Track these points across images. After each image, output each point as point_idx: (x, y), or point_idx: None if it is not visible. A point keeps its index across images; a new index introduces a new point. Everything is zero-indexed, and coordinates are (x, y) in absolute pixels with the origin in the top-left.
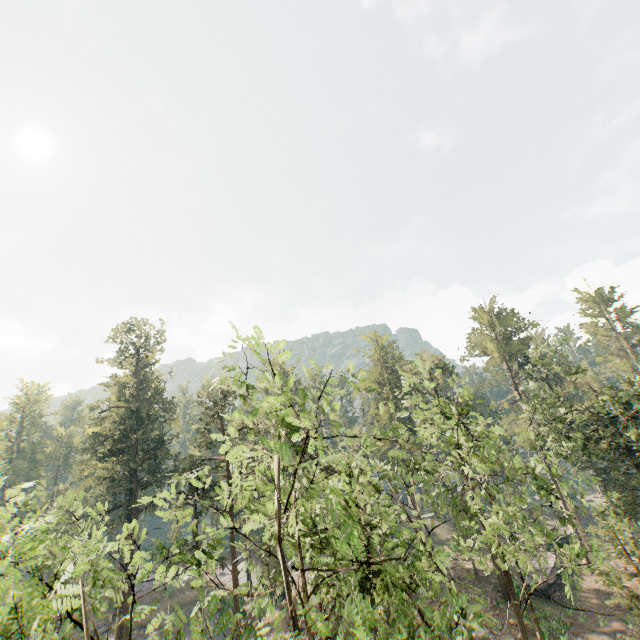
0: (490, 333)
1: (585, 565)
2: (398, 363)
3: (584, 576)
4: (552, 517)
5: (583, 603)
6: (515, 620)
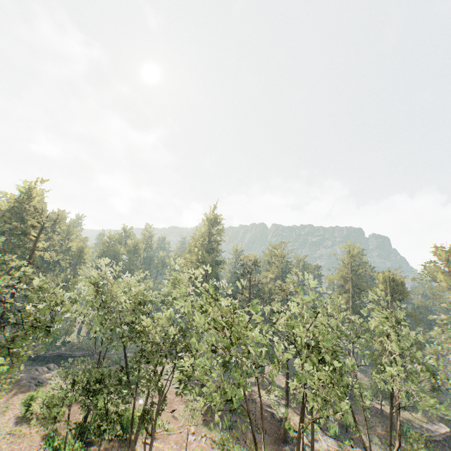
0: (443, 267)
1: None
2: (361, 269)
3: None
4: None
5: None
6: None
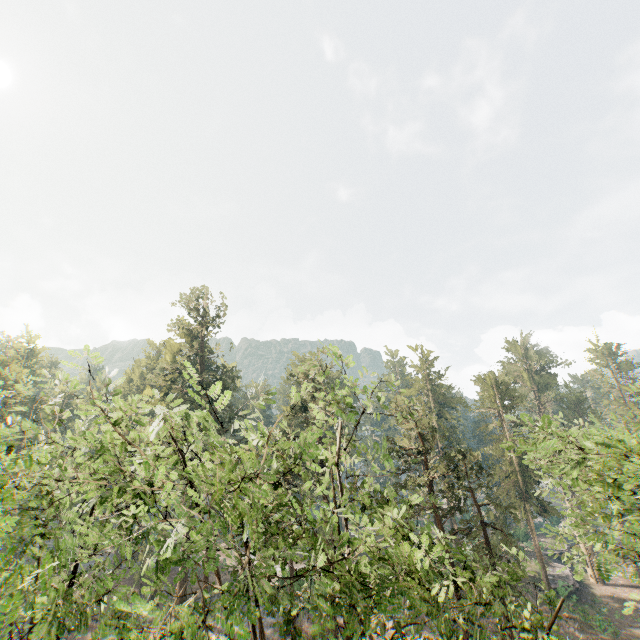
0: (524, 364)
1: (590, 576)
2: (439, 377)
3: (591, 585)
4: (543, 536)
5: (606, 605)
6: (569, 613)
